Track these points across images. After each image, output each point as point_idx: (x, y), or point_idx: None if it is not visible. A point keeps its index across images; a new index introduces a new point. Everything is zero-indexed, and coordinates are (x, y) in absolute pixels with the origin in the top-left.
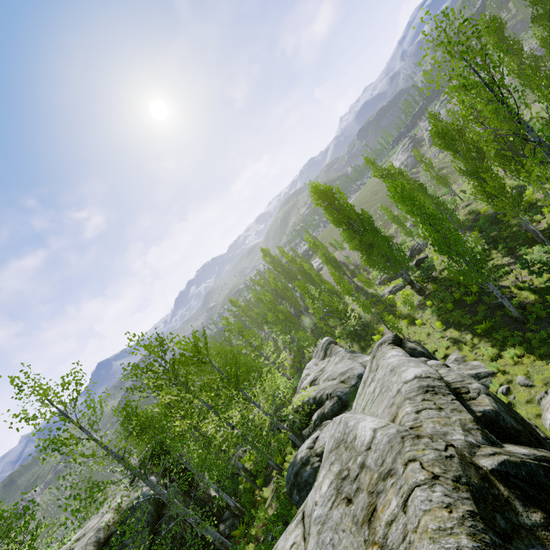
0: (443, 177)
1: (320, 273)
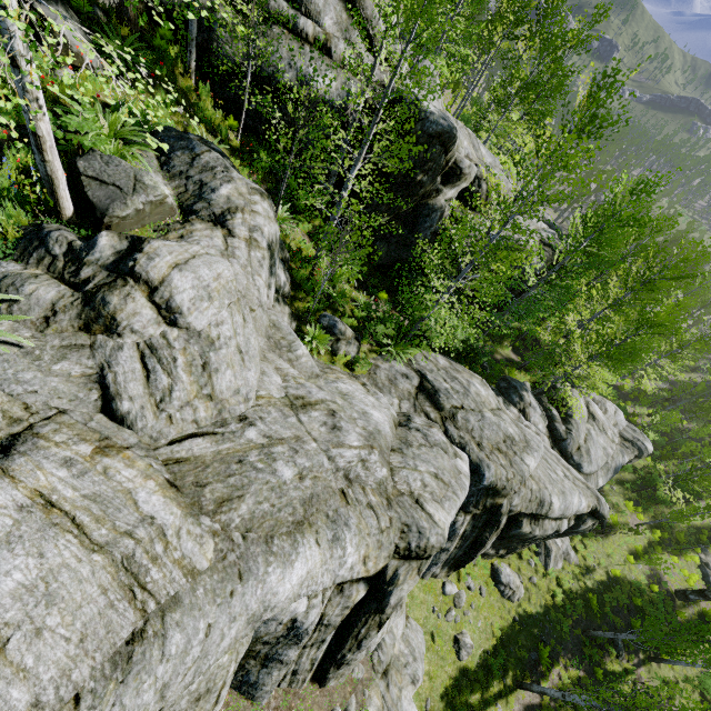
0: None
1: None
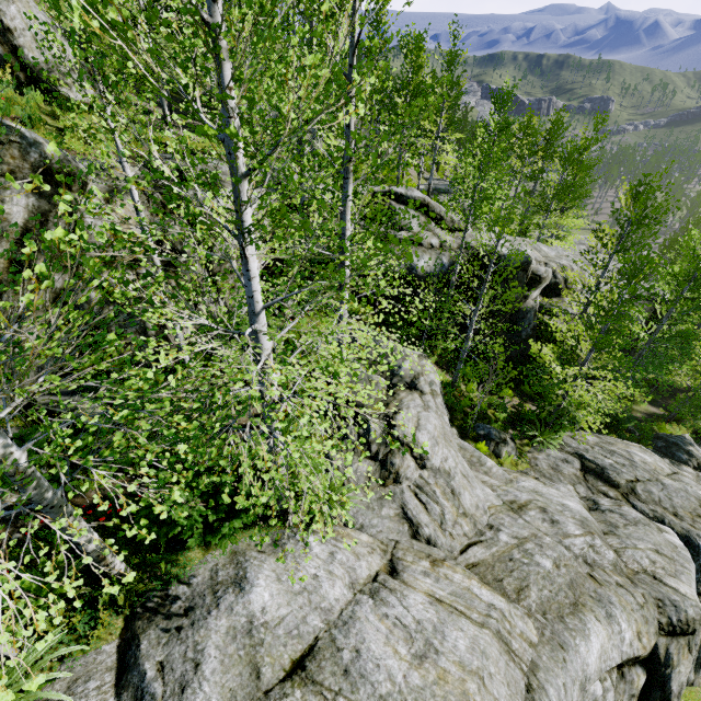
0: None
1: None
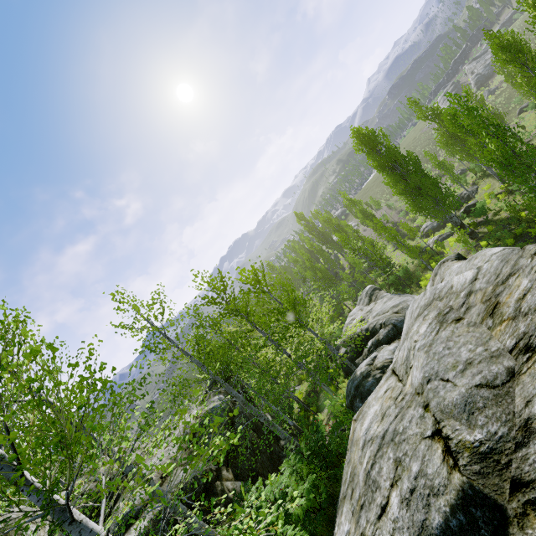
0: (497, 114)
1: (358, 229)
